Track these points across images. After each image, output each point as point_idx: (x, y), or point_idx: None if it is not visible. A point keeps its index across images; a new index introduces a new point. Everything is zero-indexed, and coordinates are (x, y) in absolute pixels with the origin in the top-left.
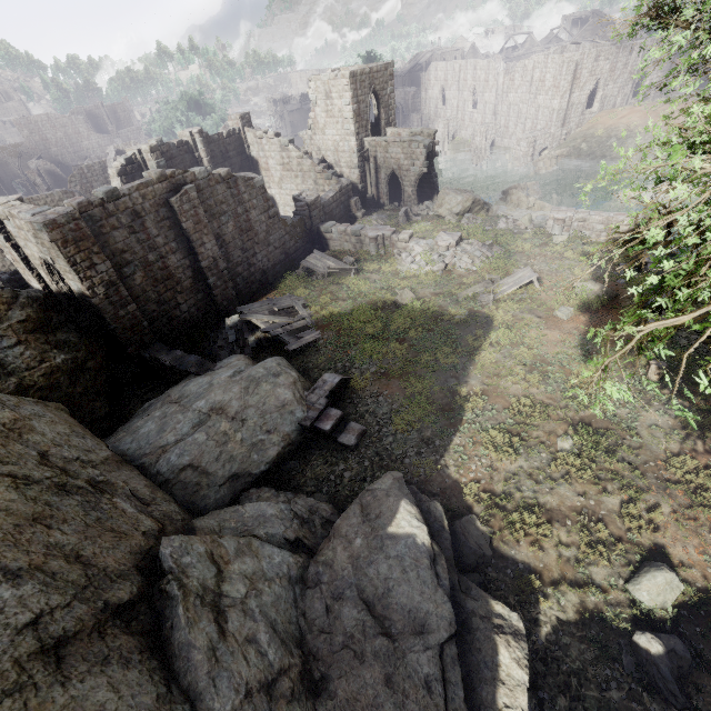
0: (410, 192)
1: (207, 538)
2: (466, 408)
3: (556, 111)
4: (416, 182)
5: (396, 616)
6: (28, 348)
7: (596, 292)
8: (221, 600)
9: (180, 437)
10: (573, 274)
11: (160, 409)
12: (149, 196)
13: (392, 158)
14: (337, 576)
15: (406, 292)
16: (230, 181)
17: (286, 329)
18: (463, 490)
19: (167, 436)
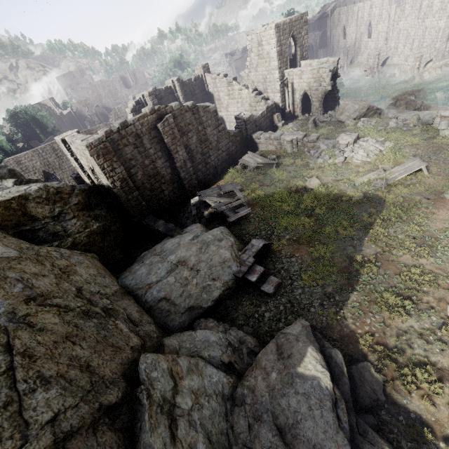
0: (317, 106)
1: (169, 357)
2: (361, 271)
3: (441, 29)
4: (322, 98)
5: (302, 447)
6: (78, 220)
7: None
8: (174, 410)
9: (159, 278)
10: None
11: (149, 259)
12: (145, 123)
13: (305, 82)
14: (257, 400)
15: (313, 179)
16: (194, 109)
17: (227, 206)
18: (359, 340)
19: (152, 277)
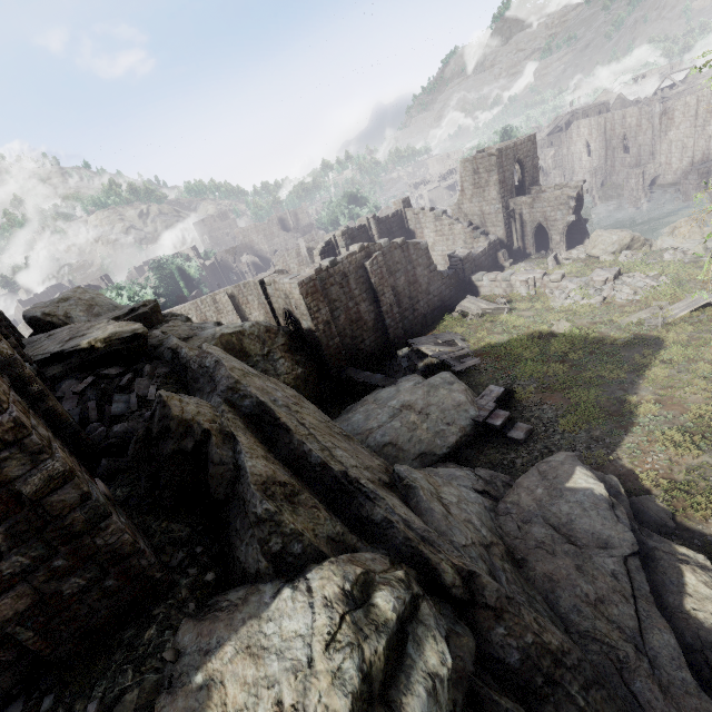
0: (558, 240)
1: (421, 472)
2: (636, 413)
3: None
4: (564, 230)
5: (580, 535)
6: (286, 361)
7: None
8: (442, 499)
9: (381, 424)
10: None
11: (362, 407)
12: (353, 262)
13: (538, 212)
14: (523, 510)
15: (562, 323)
16: (403, 247)
17: (450, 356)
18: (639, 475)
19: (371, 422)
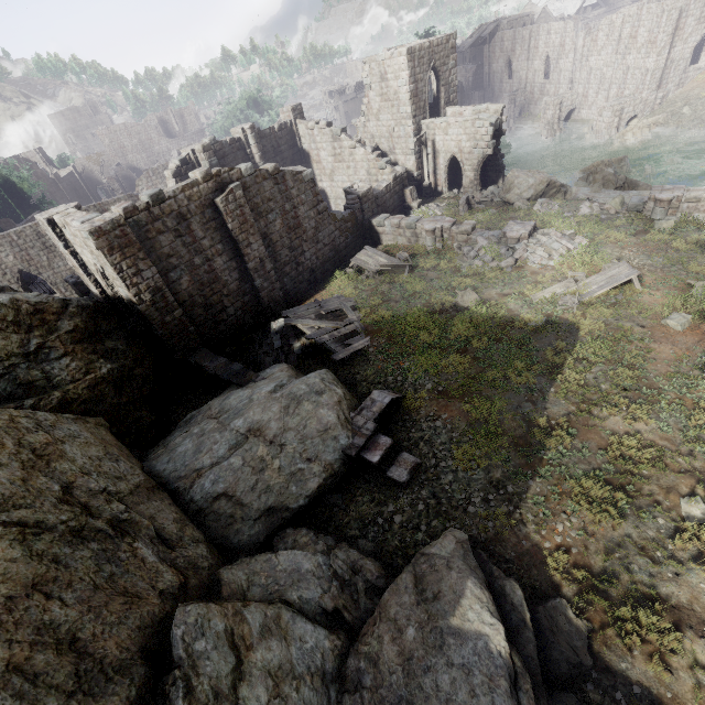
0: (472, 177)
1: (228, 608)
2: (547, 444)
3: (650, 71)
4: (479, 166)
5: None
6: (74, 359)
7: None
8: None
9: (216, 460)
10: (687, 270)
11: (199, 425)
12: (194, 197)
13: (452, 140)
14: (382, 680)
15: (468, 293)
16: (277, 176)
17: (332, 335)
18: (548, 561)
19: (203, 457)
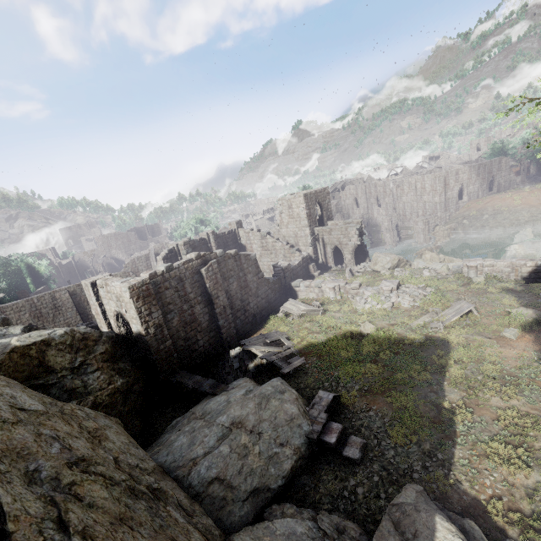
0: (349, 258)
1: None
2: (455, 420)
3: (438, 203)
4: (353, 251)
5: None
6: (102, 373)
7: (531, 316)
8: None
9: (207, 449)
10: (503, 304)
11: (189, 424)
12: (189, 268)
13: (334, 238)
14: None
15: (367, 324)
16: (236, 257)
17: (278, 356)
18: (488, 508)
19: (196, 448)
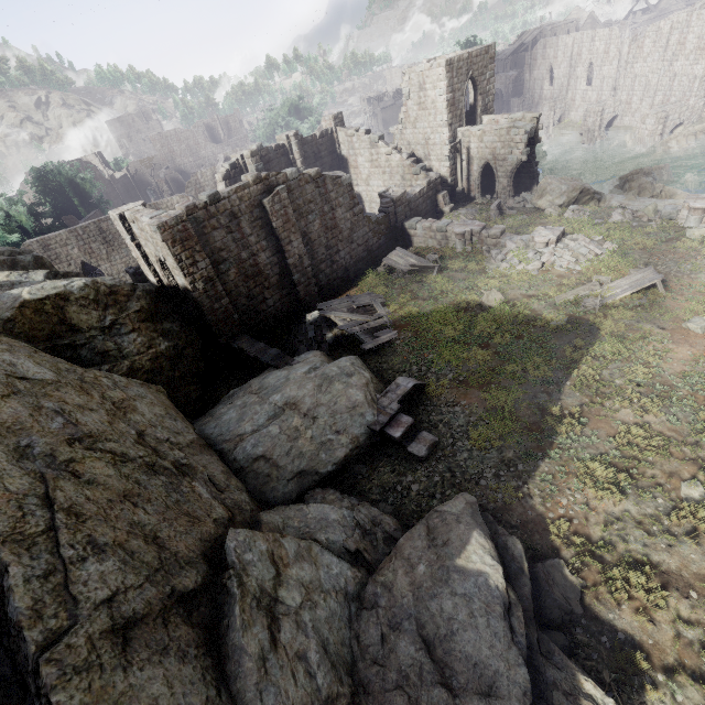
0: (505, 184)
1: (269, 536)
2: (558, 430)
3: (698, 78)
4: (512, 172)
5: (458, 666)
6: (140, 335)
7: None
8: (276, 606)
9: (256, 427)
10: None
11: (241, 398)
12: (245, 197)
13: (487, 147)
14: (395, 602)
15: (493, 293)
16: (319, 180)
17: (362, 327)
18: (549, 528)
19: (245, 425)
